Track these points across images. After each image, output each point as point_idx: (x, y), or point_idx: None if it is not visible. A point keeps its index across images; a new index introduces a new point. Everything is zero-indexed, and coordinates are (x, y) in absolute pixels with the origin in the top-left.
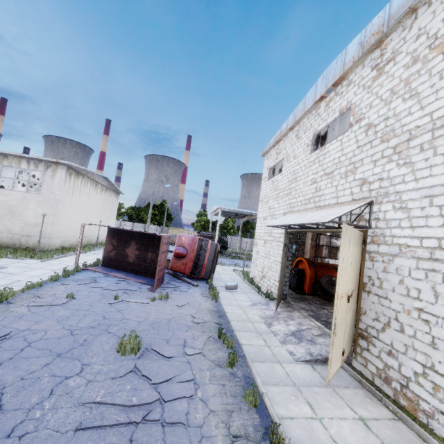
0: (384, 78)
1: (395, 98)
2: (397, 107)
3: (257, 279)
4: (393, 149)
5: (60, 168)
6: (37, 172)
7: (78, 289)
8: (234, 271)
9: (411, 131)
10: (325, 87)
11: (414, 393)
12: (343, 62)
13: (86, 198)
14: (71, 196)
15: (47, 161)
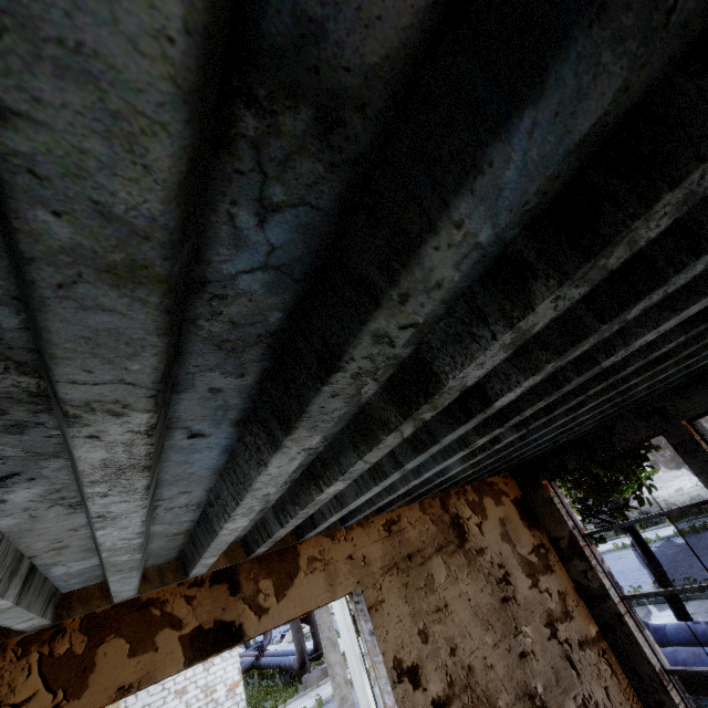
0: None
1: None
2: None
3: None
4: None
5: None
6: None
7: None
8: None
9: None
10: None
11: None
12: None
13: None
14: None
15: None
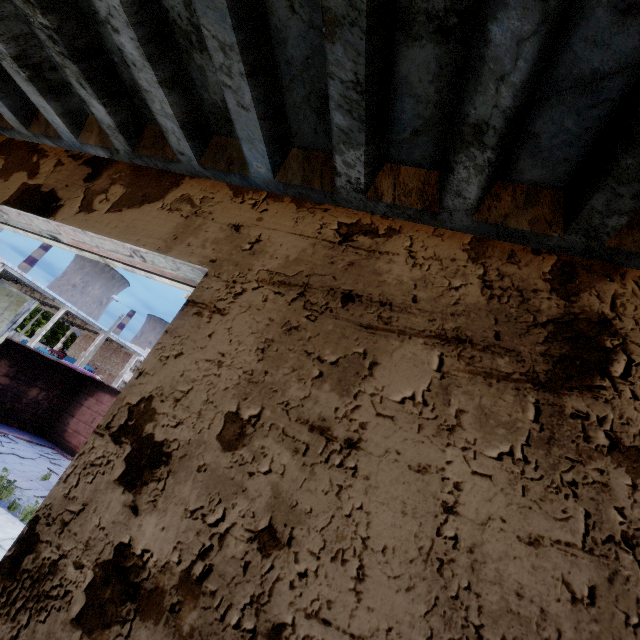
0: None
1: None
2: None
3: None
4: None
5: None
6: None
7: None
8: None
9: None
10: None
11: None
12: None
13: None
14: None
15: None
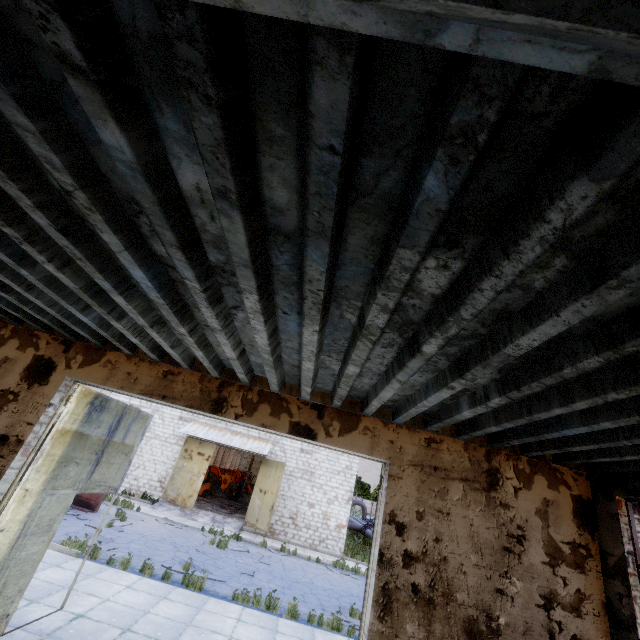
0: None
1: None
2: None
3: None
4: None
5: None
6: None
7: None
8: None
9: None
10: None
11: (274, 528)
12: None
13: None
14: None
15: None
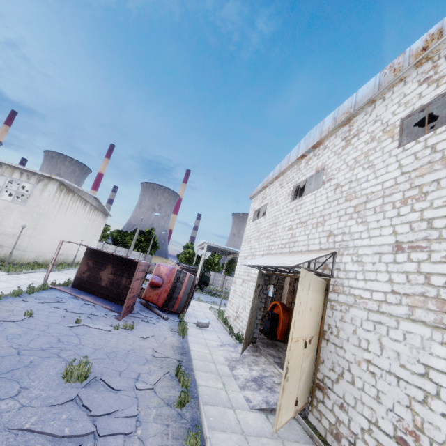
0: (350, 148)
1: (357, 166)
2: (359, 173)
3: (230, 320)
4: (353, 208)
5: (51, 183)
6: (28, 183)
7: (39, 308)
8: (210, 309)
9: (367, 195)
10: (305, 147)
11: None
12: (320, 130)
13: (72, 215)
14: (57, 212)
15: (41, 175)
